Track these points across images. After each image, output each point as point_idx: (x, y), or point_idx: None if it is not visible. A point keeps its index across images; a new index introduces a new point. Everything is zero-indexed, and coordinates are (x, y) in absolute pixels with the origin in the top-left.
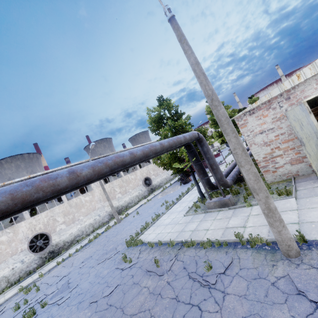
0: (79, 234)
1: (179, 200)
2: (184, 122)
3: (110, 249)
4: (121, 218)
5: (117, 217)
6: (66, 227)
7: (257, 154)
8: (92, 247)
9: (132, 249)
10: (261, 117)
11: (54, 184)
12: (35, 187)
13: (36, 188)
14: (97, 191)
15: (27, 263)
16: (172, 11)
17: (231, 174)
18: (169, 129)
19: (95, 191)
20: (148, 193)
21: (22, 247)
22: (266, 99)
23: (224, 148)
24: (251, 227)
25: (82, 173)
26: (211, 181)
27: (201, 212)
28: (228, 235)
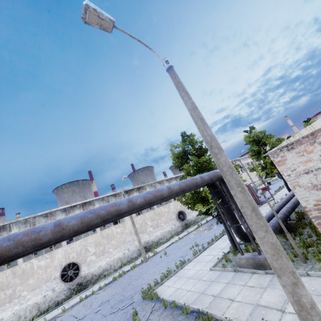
0: (107, 268)
1: (211, 245)
2: (208, 159)
3: (127, 295)
4: (149, 256)
5: (144, 255)
6: (96, 258)
7: (305, 200)
8: (114, 288)
9: (146, 304)
10: (304, 153)
11: (36, 238)
12: (16, 242)
13: (17, 242)
14: (129, 223)
15: (57, 292)
16: (169, 62)
17: (272, 221)
18: (192, 166)
19: (126, 222)
20: (182, 229)
21: (55, 274)
22: (306, 132)
23: (276, 180)
24: (292, 314)
25: (68, 226)
26: (242, 230)
27: (230, 269)
28: (257, 319)
